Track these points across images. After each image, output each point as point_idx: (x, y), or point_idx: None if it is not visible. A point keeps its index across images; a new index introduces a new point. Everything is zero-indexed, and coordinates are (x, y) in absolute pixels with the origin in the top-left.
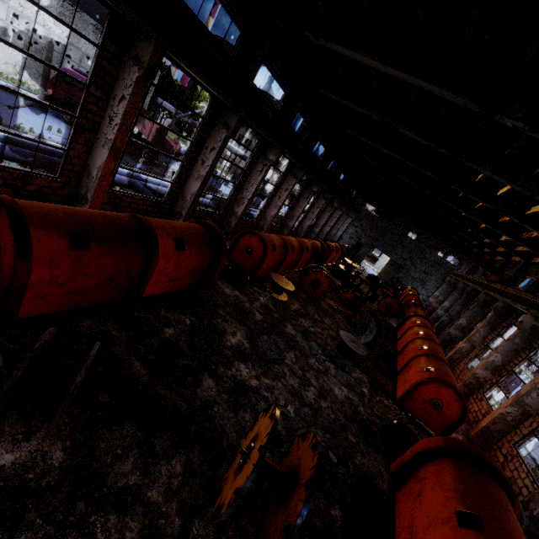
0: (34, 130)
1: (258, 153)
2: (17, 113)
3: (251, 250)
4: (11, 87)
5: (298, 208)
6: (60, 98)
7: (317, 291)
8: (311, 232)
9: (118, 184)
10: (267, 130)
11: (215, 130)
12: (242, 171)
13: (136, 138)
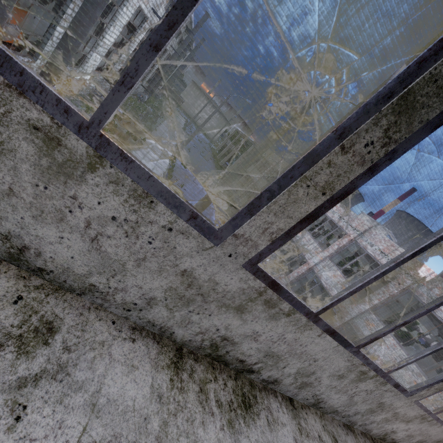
0: None
1: None
2: None
3: None
4: None
5: None
6: None
7: None
8: None
9: None
10: None
11: None
12: None
13: None
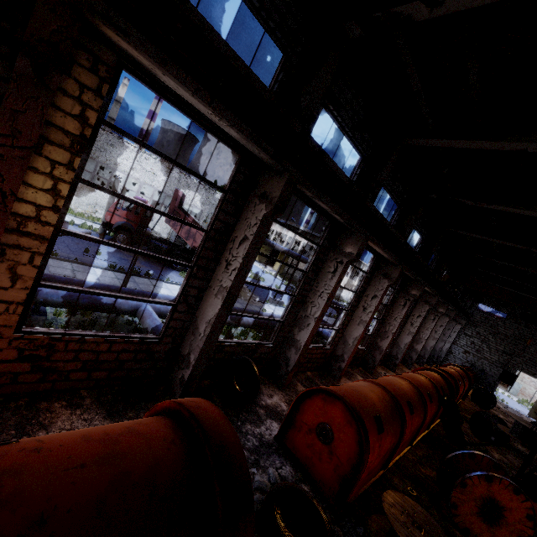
0: (64, 253)
1: (327, 246)
2: (61, 239)
3: (329, 434)
4: (83, 222)
5: (392, 320)
6: (115, 224)
7: (500, 531)
8: (409, 349)
9: (111, 309)
10: (339, 205)
11: (247, 210)
12: (302, 275)
13: (187, 253)
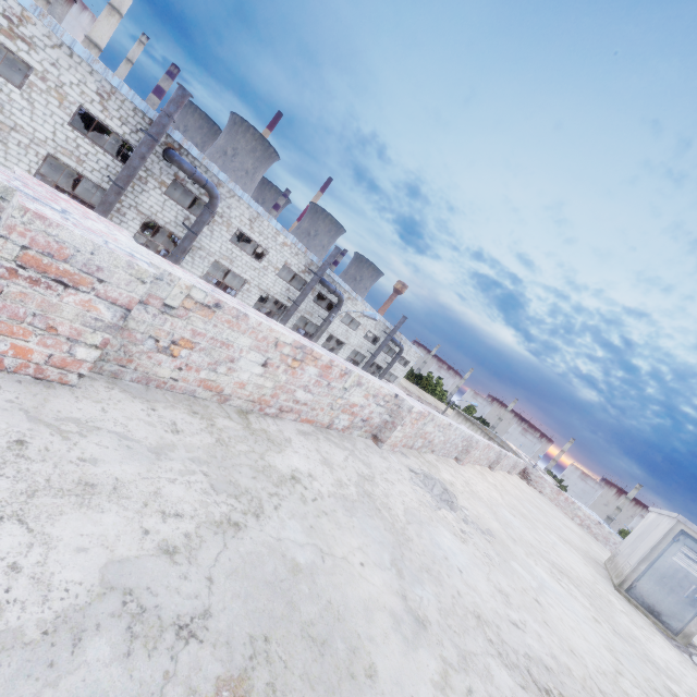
0: None
1: None
2: None
3: None
4: None
5: None
6: None
7: None
8: None
9: None
10: None
11: None
12: None
13: None
